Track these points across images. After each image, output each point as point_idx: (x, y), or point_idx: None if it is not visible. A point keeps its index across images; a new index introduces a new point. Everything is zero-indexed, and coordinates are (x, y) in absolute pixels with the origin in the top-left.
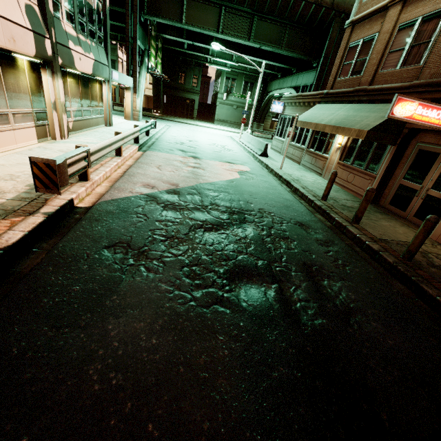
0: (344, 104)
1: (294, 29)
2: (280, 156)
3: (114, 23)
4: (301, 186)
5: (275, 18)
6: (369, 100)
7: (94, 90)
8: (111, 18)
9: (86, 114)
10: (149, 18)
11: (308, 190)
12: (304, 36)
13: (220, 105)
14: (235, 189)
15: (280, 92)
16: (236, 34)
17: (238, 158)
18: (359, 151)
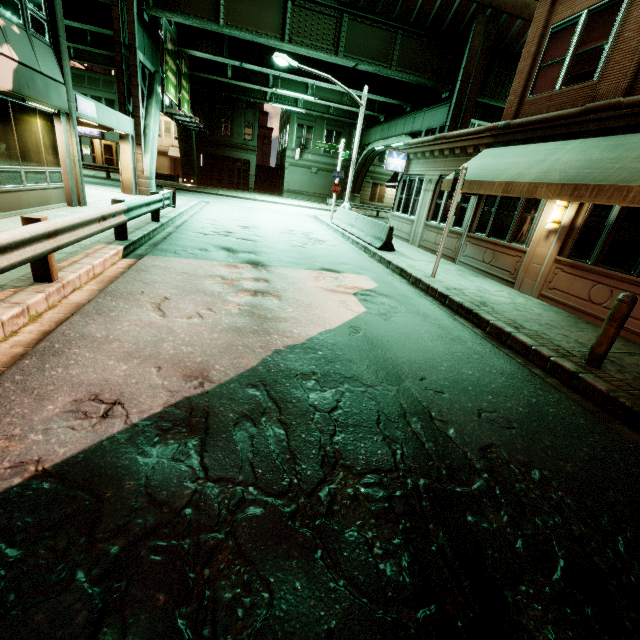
0: (559, 141)
1: (410, 36)
2: (411, 246)
3: (99, 30)
4: (507, 322)
5: (379, 17)
6: (635, 125)
7: (29, 131)
8: (93, 21)
9: (5, 181)
10: (158, 14)
11: (531, 334)
12: (427, 47)
13: (291, 167)
14: (372, 357)
15: (387, 143)
16: (313, 43)
17: (342, 257)
18: (615, 237)
